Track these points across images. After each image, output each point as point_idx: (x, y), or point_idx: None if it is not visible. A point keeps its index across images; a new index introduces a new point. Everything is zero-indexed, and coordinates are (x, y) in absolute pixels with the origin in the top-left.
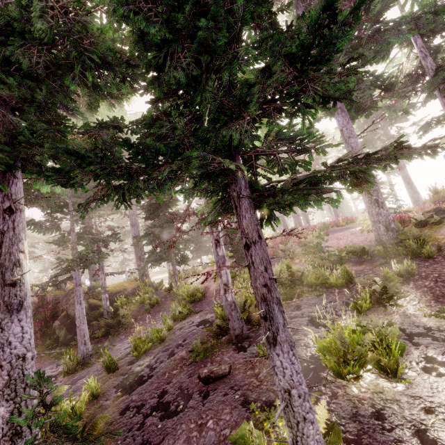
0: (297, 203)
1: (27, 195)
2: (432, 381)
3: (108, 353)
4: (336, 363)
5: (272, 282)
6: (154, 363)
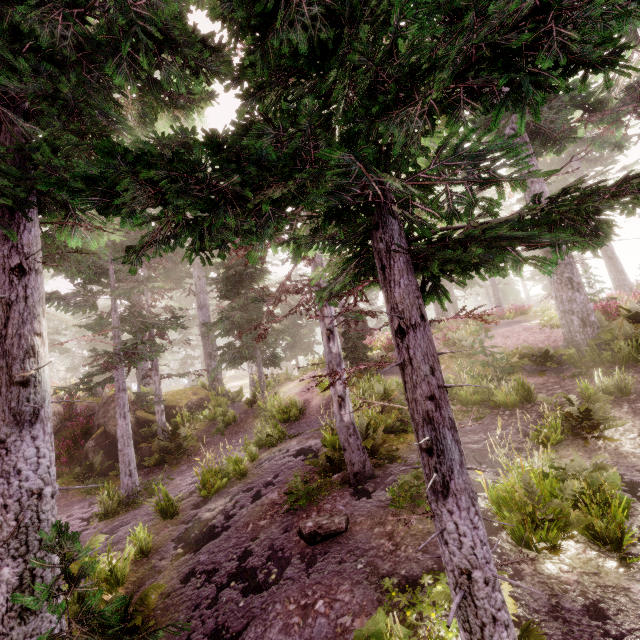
0: (491, 262)
1: (48, 253)
2: None
3: (163, 490)
4: (518, 523)
5: (442, 393)
6: (230, 508)
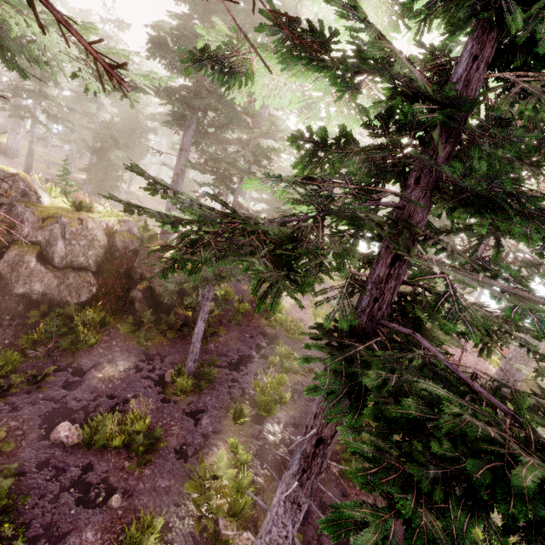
0: None
1: None
2: None
3: (241, 407)
4: None
5: None
6: (288, 441)
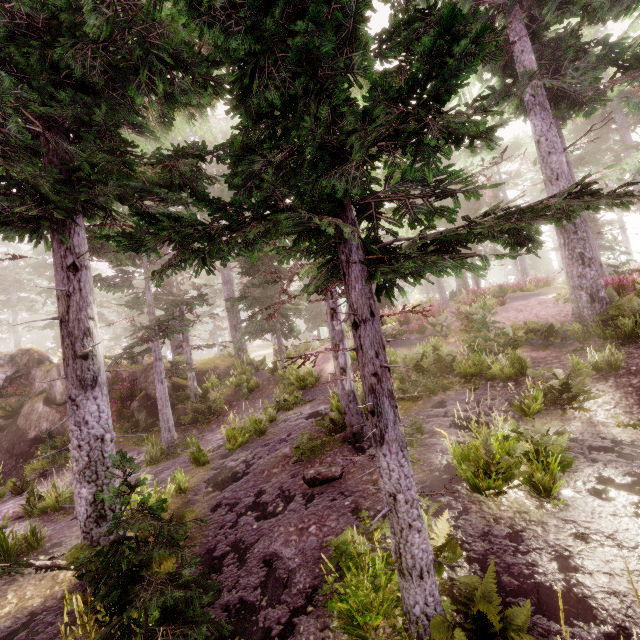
0: (423, 272)
1: (91, 244)
2: (596, 505)
3: (196, 443)
4: (476, 475)
5: (383, 371)
6: (251, 458)
